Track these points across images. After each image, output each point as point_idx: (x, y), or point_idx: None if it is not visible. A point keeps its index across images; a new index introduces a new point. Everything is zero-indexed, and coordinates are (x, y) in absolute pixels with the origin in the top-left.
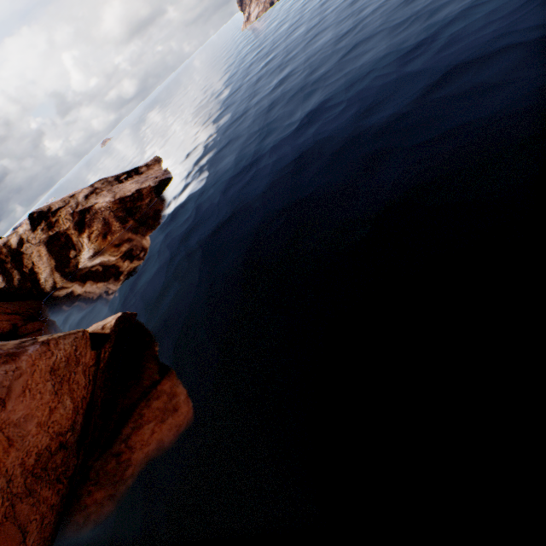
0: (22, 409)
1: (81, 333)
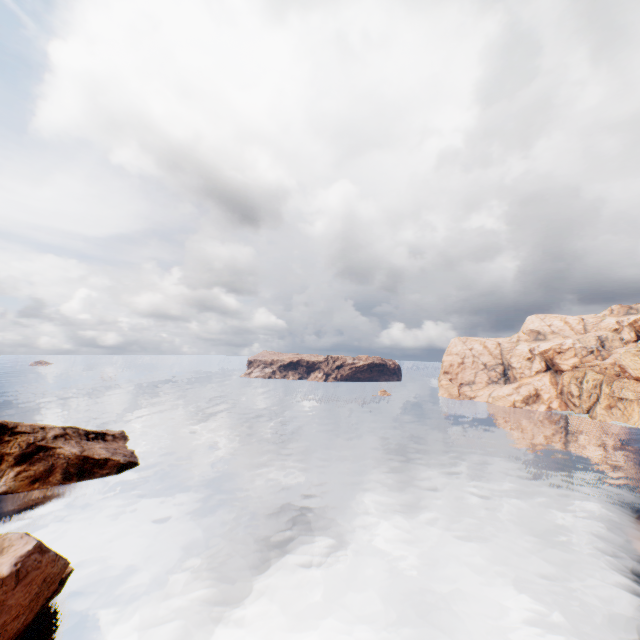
0: (16, 597)
1: (68, 561)
